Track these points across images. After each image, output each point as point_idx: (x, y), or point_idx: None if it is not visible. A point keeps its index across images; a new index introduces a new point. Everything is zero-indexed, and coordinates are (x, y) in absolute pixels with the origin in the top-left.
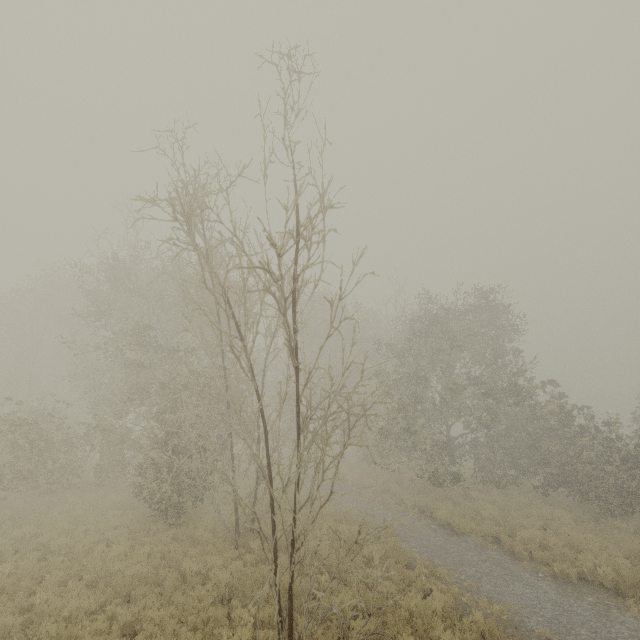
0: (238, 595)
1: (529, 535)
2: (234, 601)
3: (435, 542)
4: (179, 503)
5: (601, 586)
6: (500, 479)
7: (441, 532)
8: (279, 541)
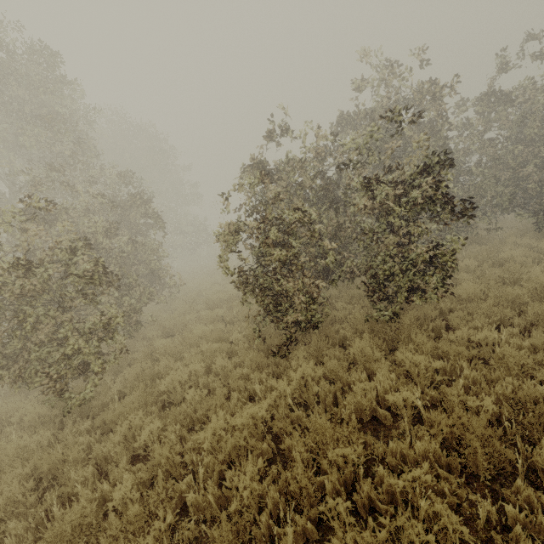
0: None
1: None
2: None
3: None
4: None
5: None
6: None
7: None
8: None
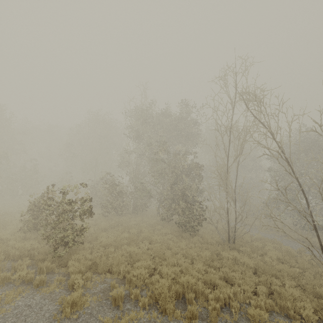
0: (259, 271)
1: None
2: (262, 274)
3: None
4: (195, 226)
5: None
6: None
7: None
8: (253, 249)
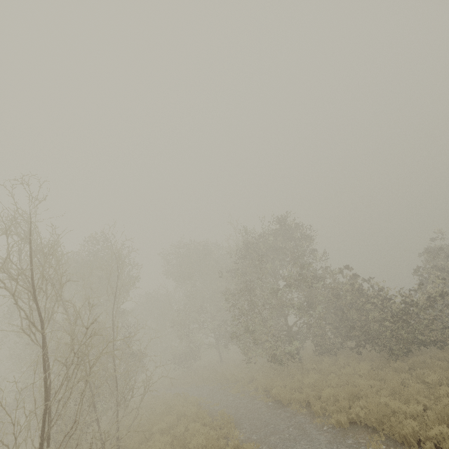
0: None
1: (325, 394)
2: None
3: (263, 419)
4: (64, 441)
5: (365, 426)
6: (330, 348)
7: (273, 408)
8: None
